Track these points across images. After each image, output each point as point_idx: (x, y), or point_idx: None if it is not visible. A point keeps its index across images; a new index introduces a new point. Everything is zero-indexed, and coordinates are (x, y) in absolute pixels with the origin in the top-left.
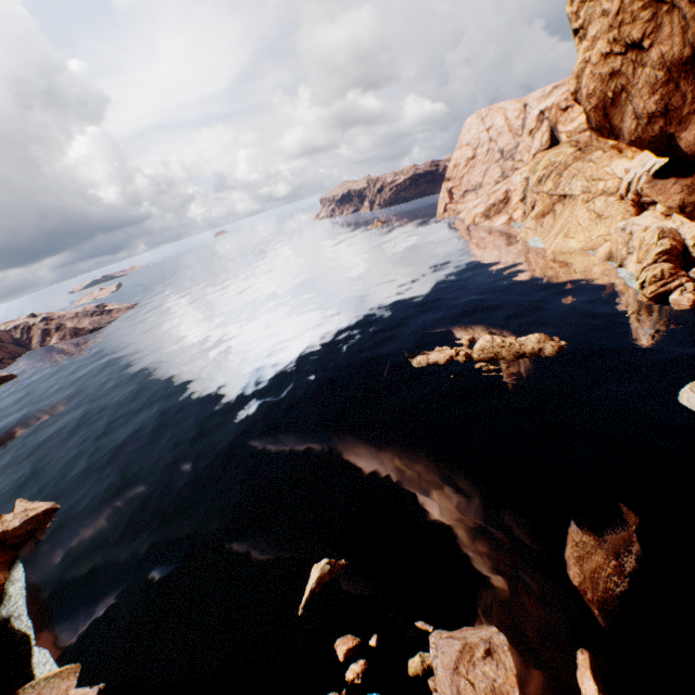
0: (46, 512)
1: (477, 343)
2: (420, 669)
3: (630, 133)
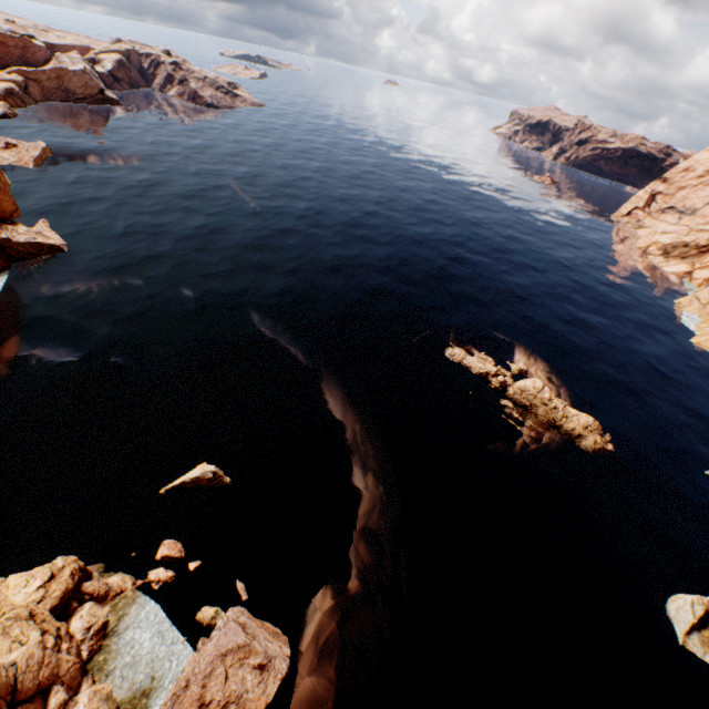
0: (52, 246)
1: (523, 380)
2: (207, 621)
3: None
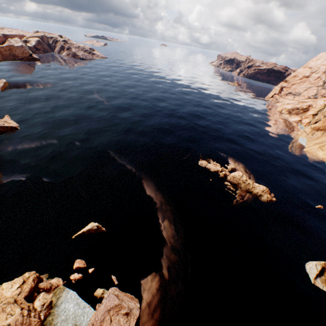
0: (12, 127)
1: (234, 172)
2: (99, 296)
3: None
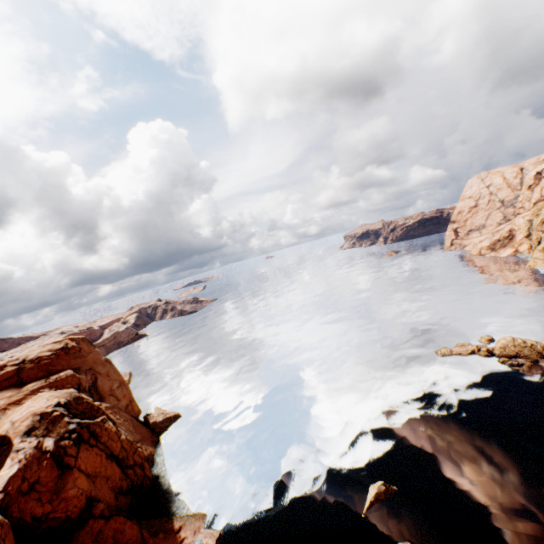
0: (175, 416)
1: (497, 342)
2: None
3: None
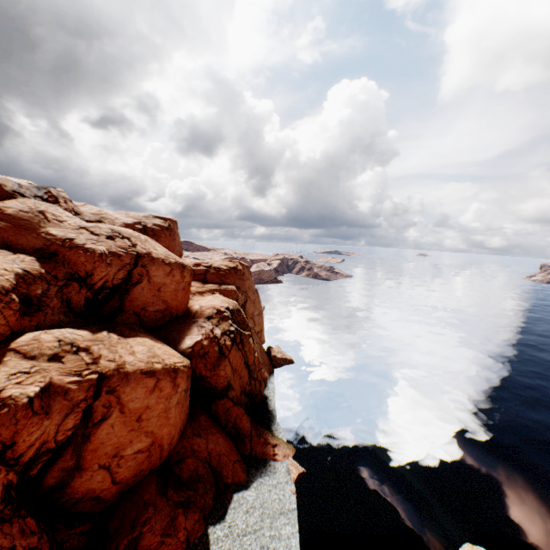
0: (290, 360)
1: None
2: None
3: None
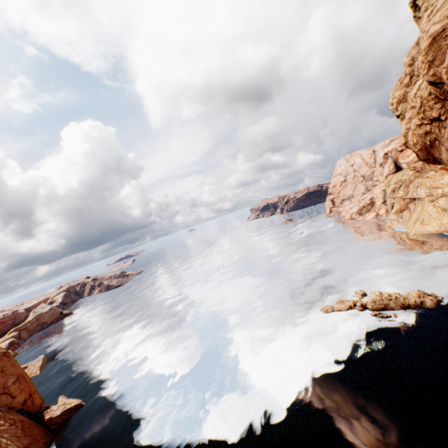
0: (76, 406)
1: (369, 297)
2: None
3: (447, 160)
